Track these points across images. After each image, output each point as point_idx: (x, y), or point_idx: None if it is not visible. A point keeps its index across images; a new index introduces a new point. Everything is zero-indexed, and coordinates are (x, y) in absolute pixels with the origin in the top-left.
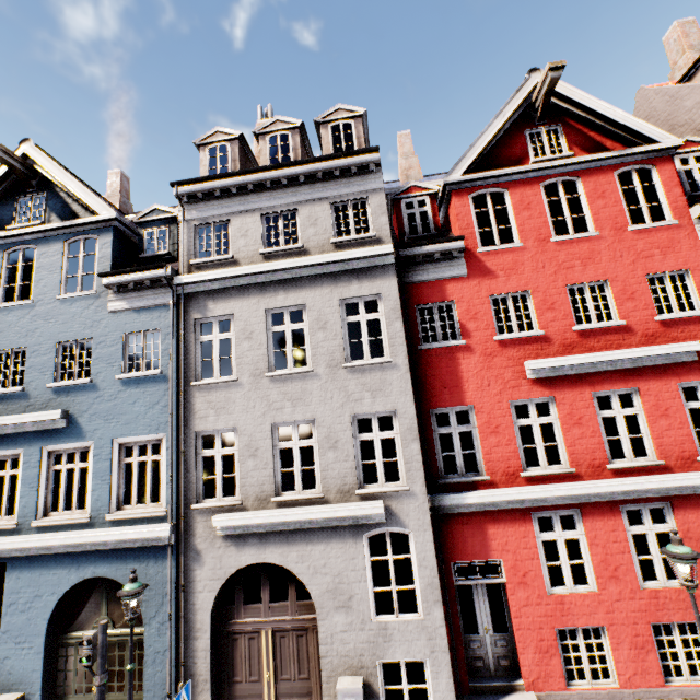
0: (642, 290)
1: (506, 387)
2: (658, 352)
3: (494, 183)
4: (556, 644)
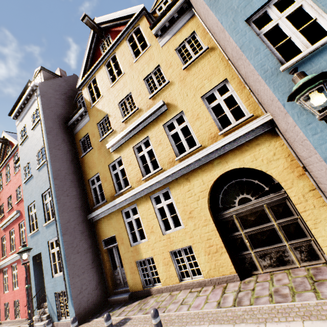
0: (15, 195)
1: (1, 233)
2: (12, 216)
3: (0, 171)
4: (4, 307)
